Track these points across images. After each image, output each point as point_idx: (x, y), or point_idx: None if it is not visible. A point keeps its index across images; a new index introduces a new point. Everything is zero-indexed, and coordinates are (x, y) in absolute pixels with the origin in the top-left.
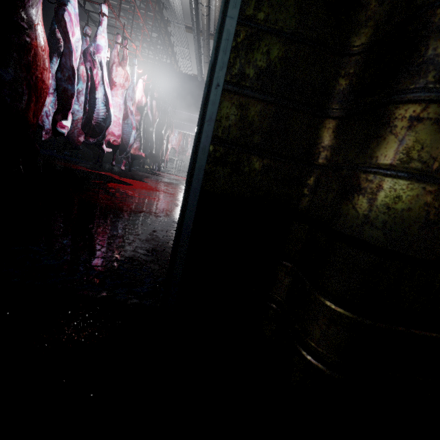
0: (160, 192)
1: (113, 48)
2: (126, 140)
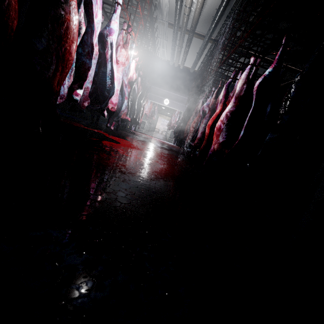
0: (141, 150)
1: (120, 33)
2: (118, 107)
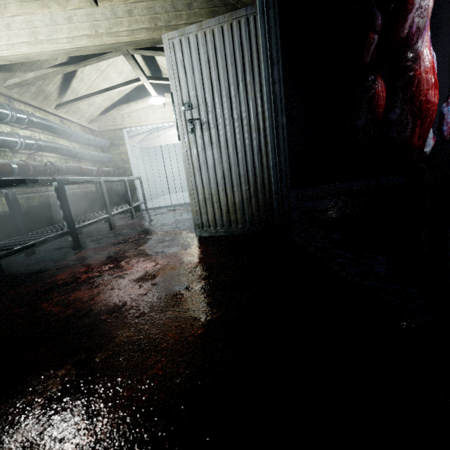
0: None
1: None
2: None
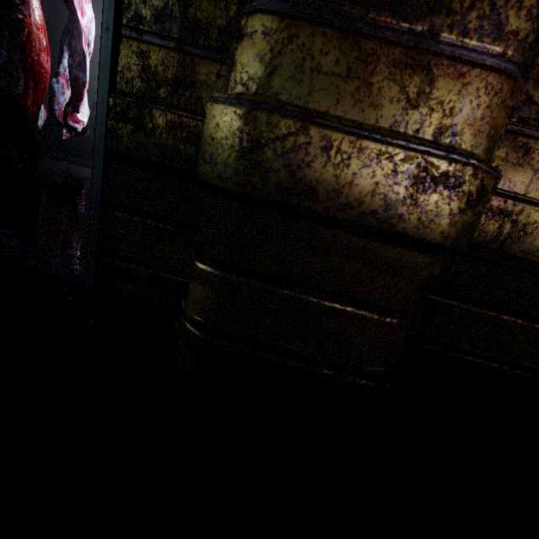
0: None
1: None
2: None
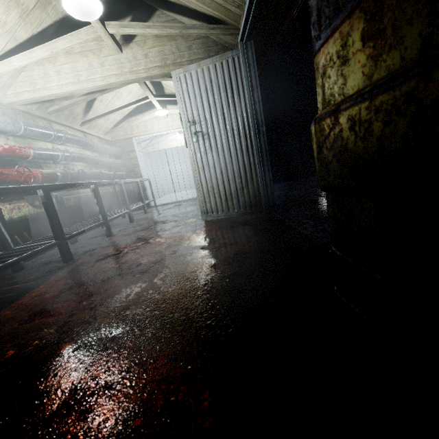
0: None
1: None
2: None
